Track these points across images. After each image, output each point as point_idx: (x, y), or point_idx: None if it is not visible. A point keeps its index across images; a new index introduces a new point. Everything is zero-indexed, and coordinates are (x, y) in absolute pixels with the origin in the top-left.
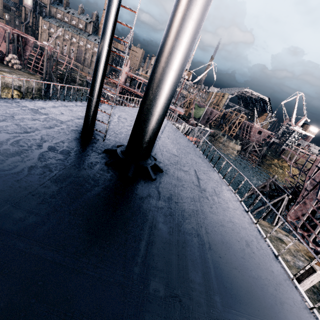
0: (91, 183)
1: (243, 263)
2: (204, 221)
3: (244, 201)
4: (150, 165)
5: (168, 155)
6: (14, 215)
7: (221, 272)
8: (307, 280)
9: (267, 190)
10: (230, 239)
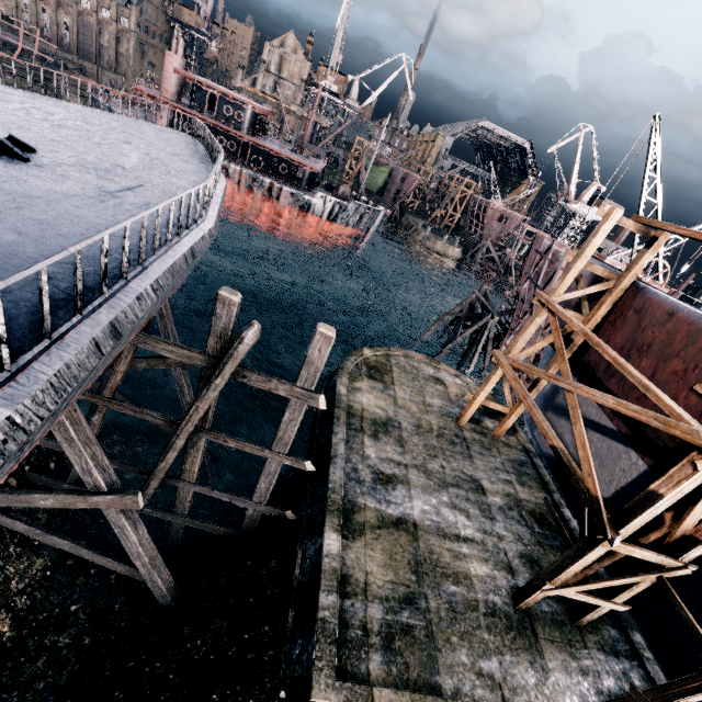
0: None
1: (50, 236)
2: (36, 204)
3: (449, 355)
4: None
5: (94, 161)
6: None
7: None
8: (312, 350)
9: (464, 313)
10: (69, 224)
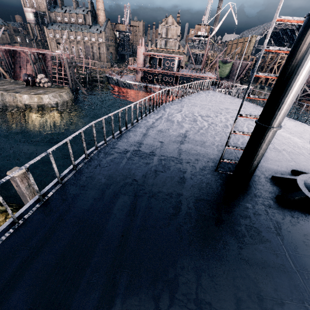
0: None
1: None
2: None
3: None
4: None
5: None
6: None
7: None
8: None
9: None
10: None
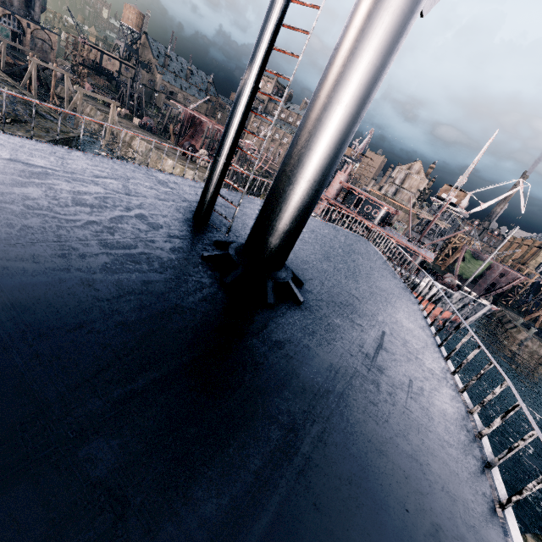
0: (154, 266)
1: None
2: (332, 417)
3: None
4: (274, 280)
5: (337, 290)
6: (12, 251)
7: (288, 540)
8: None
9: None
10: (381, 489)
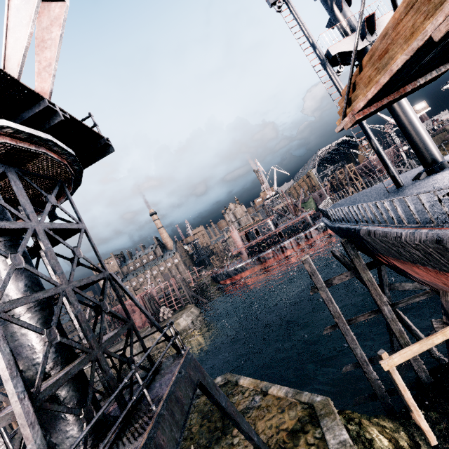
0: None
1: None
2: None
3: None
4: None
5: None
6: None
7: None
8: None
9: None
10: None
